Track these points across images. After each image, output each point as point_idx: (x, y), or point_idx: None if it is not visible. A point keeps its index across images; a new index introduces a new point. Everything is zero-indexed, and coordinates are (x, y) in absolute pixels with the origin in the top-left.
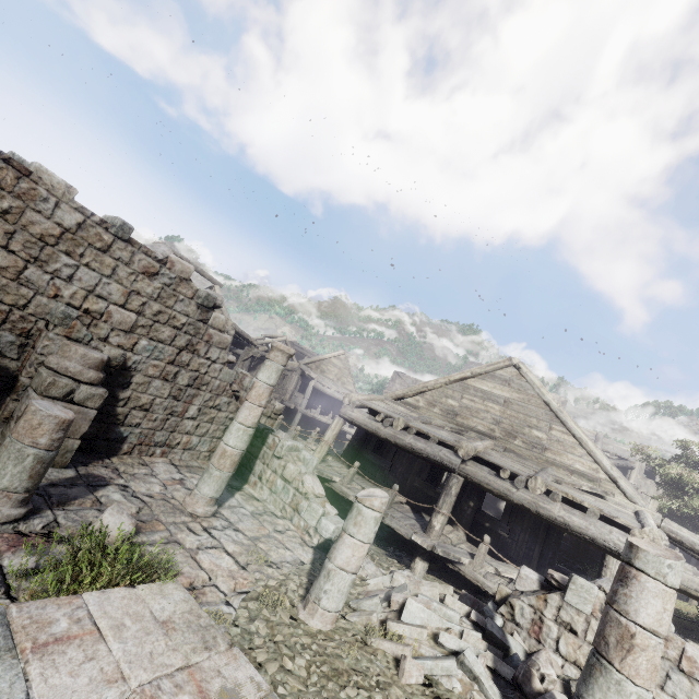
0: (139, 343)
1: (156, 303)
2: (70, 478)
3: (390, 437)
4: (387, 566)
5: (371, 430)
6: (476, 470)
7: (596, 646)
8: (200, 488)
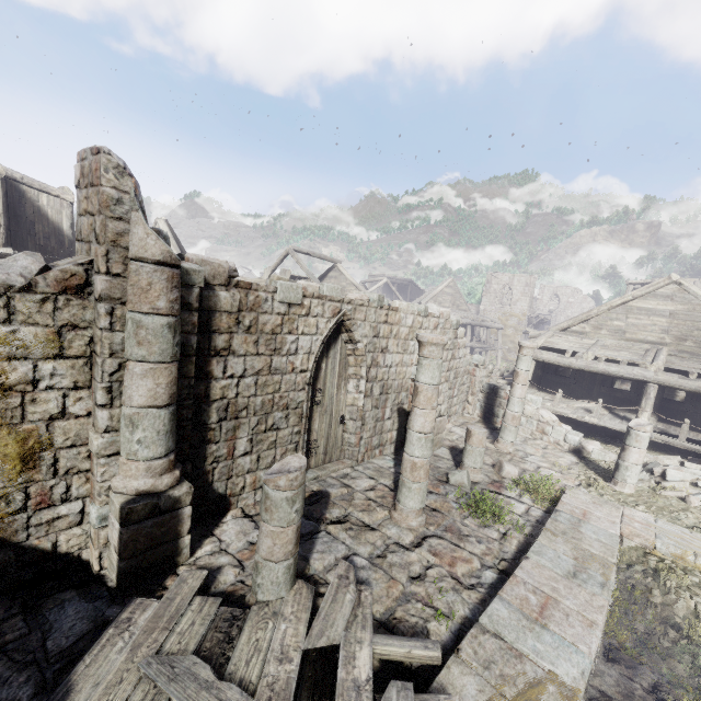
0: None
1: None
2: (451, 452)
3: (583, 367)
4: (614, 451)
5: (565, 365)
6: (668, 378)
7: None
8: (505, 439)
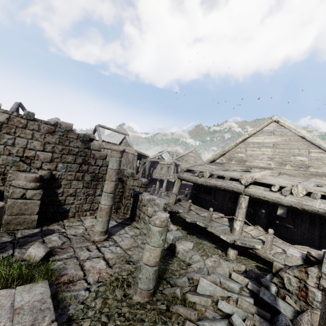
0: (58, 166)
1: (59, 145)
2: (35, 233)
3: (203, 183)
4: (210, 254)
5: (193, 182)
6: (255, 190)
7: None
8: (95, 228)
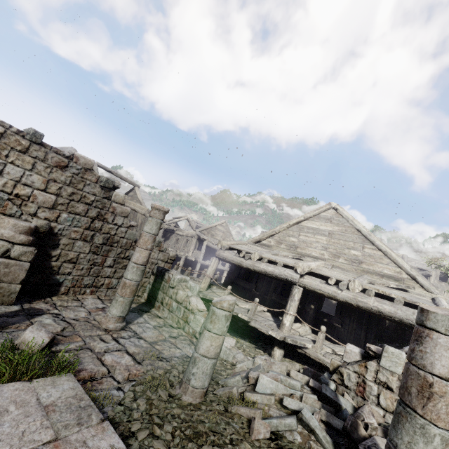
0: (61, 216)
1: (69, 187)
2: (14, 311)
3: (250, 266)
4: (253, 355)
5: (237, 263)
6: (311, 281)
7: (401, 396)
8: (110, 311)
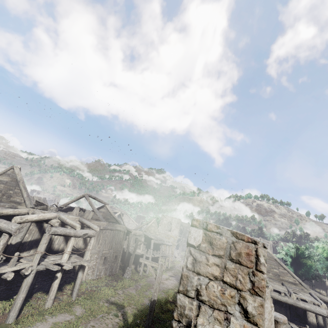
0: None
1: None
2: None
3: None
4: None
5: None
6: (275, 294)
7: None
8: None
